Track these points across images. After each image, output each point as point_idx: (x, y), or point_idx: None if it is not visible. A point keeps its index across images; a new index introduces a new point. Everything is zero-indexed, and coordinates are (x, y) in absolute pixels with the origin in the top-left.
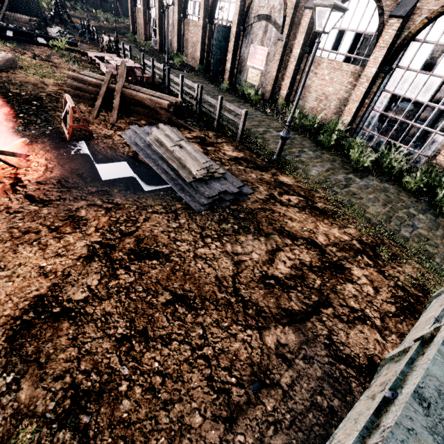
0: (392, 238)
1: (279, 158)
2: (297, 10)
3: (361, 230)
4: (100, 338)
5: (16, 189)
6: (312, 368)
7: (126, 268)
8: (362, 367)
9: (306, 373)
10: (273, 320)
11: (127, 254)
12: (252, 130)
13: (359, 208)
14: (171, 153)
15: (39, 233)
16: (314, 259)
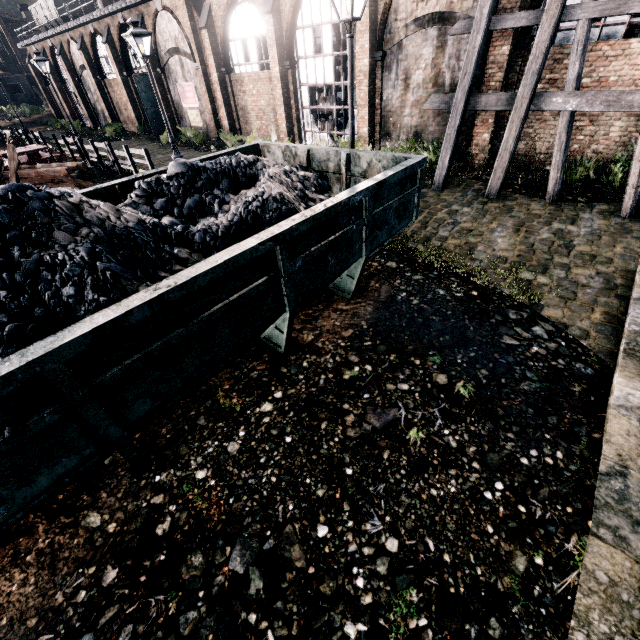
0: None
1: None
2: (198, 33)
3: None
4: None
5: None
6: None
7: None
8: None
9: None
10: None
11: None
12: None
13: None
14: None
15: None
16: None
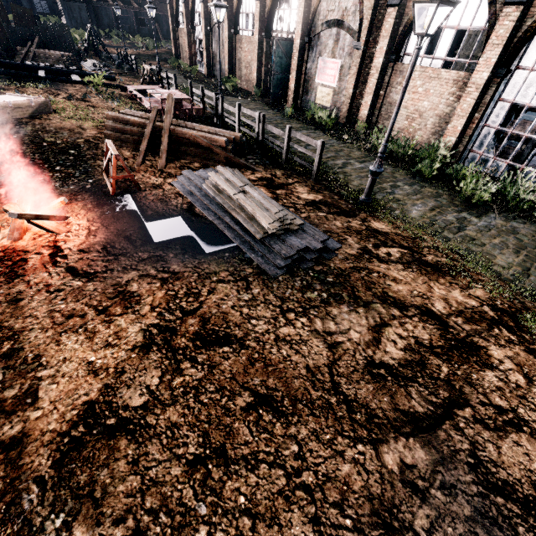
0: (535, 299)
1: (369, 199)
2: (377, 9)
3: (492, 291)
4: (168, 460)
5: (56, 260)
6: (456, 502)
7: (192, 359)
8: (529, 500)
9: (448, 511)
10: (391, 429)
11: (192, 340)
12: (328, 164)
13: (483, 259)
14: (234, 202)
15: (85, 316)
16: (434, 335)
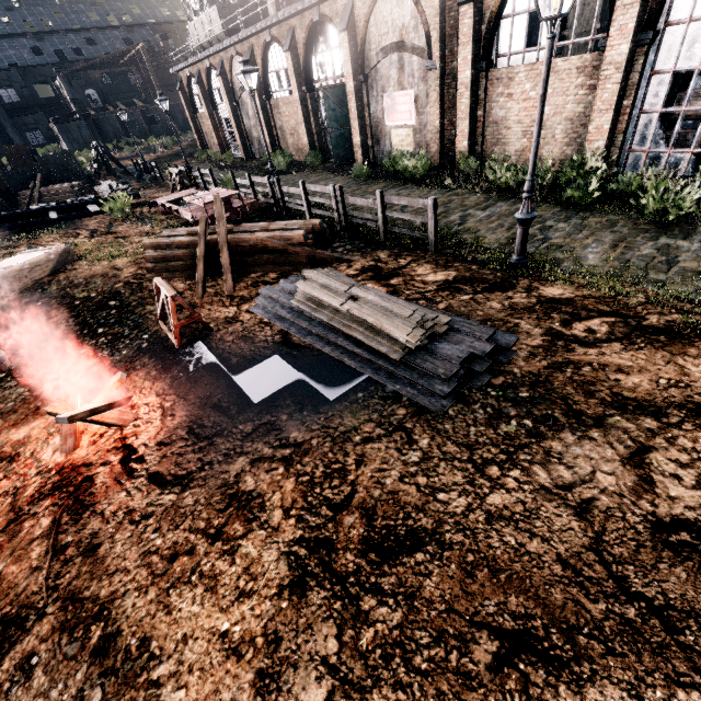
0: None
1: (524, 257)
2: (445, 13)
3: None
4: None
5: (132, 468)
6: None
7: (374, 589)
8: None
9: None
10: None
11: (363, 554)
12: (441, 224)
13: None
14: (344, 315)
15: (195, 552)
16: None
